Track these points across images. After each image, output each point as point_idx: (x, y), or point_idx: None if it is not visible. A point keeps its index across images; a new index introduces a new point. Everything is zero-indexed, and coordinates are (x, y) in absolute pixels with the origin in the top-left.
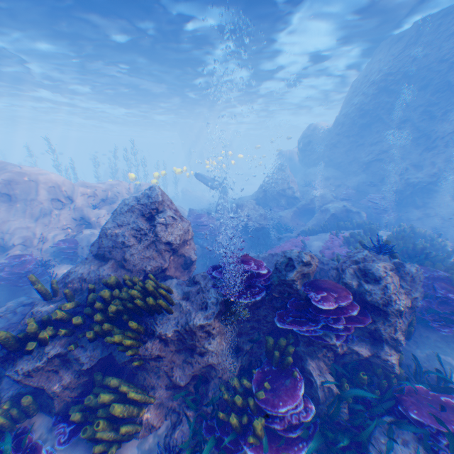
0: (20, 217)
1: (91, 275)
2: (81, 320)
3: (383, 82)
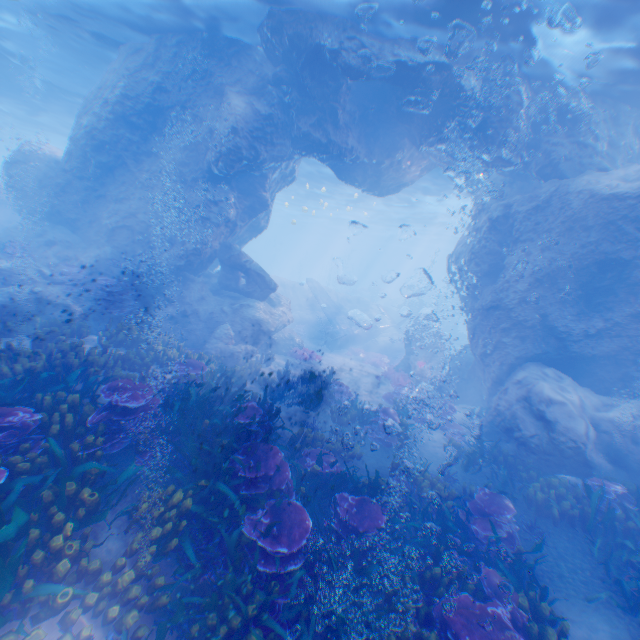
0: None
1: None
2: None
3: (122, 107)
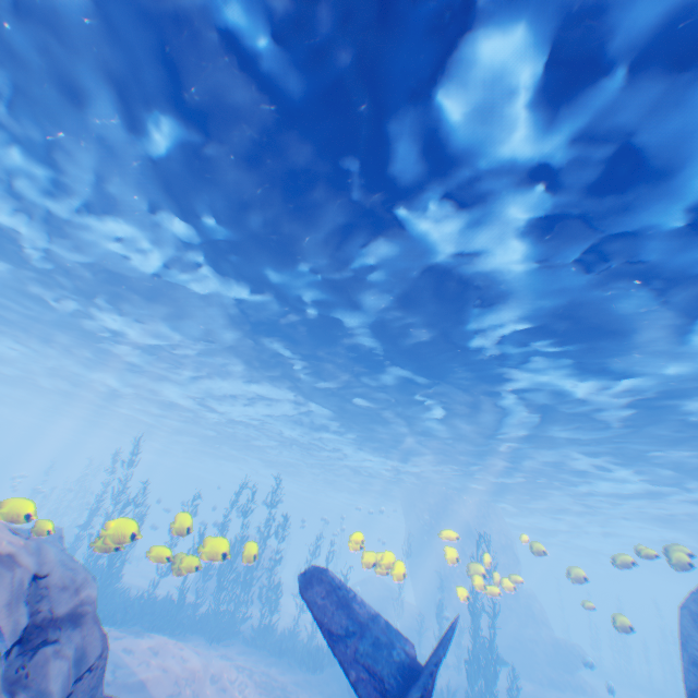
0: None
1: None
2: None
3: None
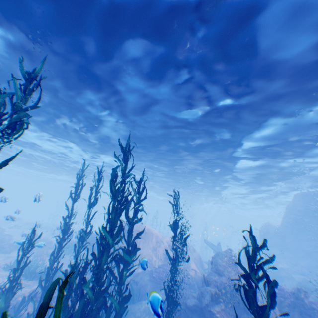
0: (145, 248)
1: (218, 280)
2: (229, 294)
3: (304, 210)
